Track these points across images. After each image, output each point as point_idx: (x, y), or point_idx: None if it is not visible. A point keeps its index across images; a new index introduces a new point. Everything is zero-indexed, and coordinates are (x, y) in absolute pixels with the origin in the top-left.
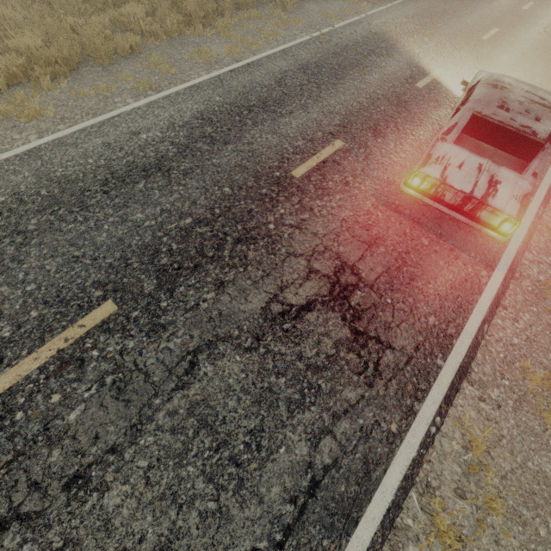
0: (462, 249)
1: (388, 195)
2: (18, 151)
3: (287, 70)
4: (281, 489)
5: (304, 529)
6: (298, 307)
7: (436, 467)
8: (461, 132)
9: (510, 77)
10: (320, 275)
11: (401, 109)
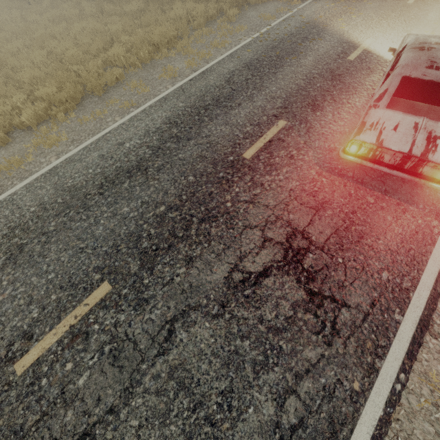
0: (409, 202)
1: (331, 162)
2: (43, 172)
3: (234, 70)
4: None
5: None
6: (256, 274)
7: (405, 426)
8: (394, 94)
9: (437, 36)
10: (274, 243)
11: (336, 82)
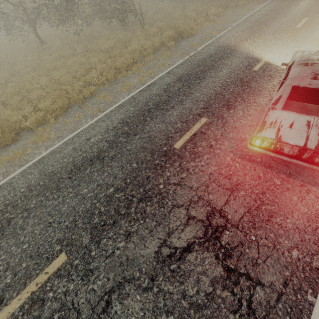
0: (312, 183)
1: (242, 149)
2: (34, 161)
3: (170, 82)
4: None
5: None
6: (181, 249)
7: None
8: (289, 96)
9: (318, 53)
10: (196, 221)
11: (244, 87)
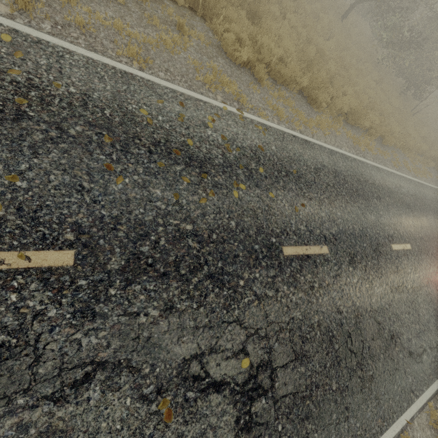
0: None
1: None
2: (374, 164)
3: (433, 198)
4: None
5: None
6: None
7: None
8: None
9: None
10: None
11: None
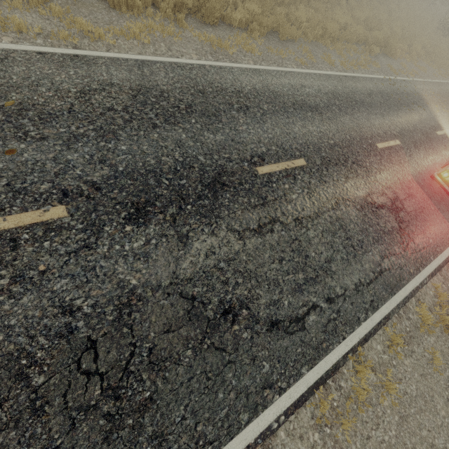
0: (447, 220)
1: (418, 178)
2: (250, 67)
3: (373, 90)
4: (369, 266)
5: (376, 284)
6: (378, 204)
7: (423, 296)
8: None
9: None
10: (387, 197)
11: (428, 141)
